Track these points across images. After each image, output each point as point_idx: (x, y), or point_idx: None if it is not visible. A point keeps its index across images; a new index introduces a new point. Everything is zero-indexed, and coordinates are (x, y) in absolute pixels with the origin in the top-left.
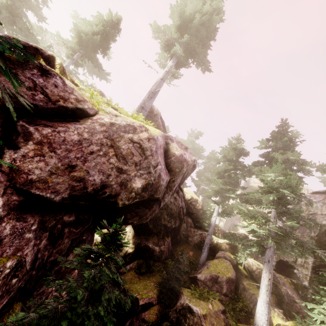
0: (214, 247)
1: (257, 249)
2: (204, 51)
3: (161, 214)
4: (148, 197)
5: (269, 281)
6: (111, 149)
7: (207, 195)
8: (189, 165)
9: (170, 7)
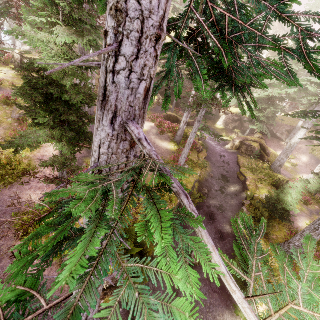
0: None
1: None
2: None
3: None
4: None
5: None
6: None
7: None
8: None
9: None
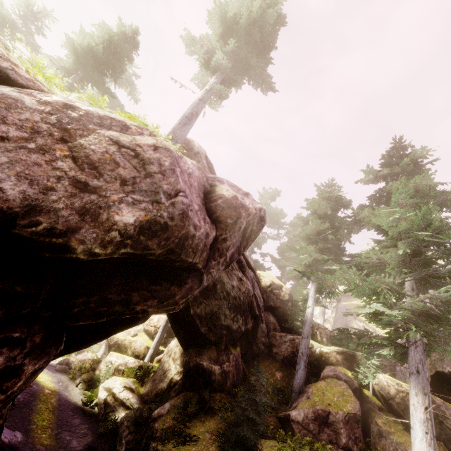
0: (317, 360)
1: (391, 351)
2: (261, 62)
3: (218, 308)
4: (165, 255)
5: (426, 413)
6: (61, 145)
7: (294, 275)
8: (251, 215)
9: (208, 14)
